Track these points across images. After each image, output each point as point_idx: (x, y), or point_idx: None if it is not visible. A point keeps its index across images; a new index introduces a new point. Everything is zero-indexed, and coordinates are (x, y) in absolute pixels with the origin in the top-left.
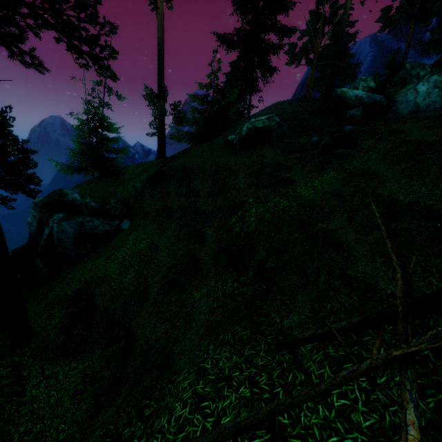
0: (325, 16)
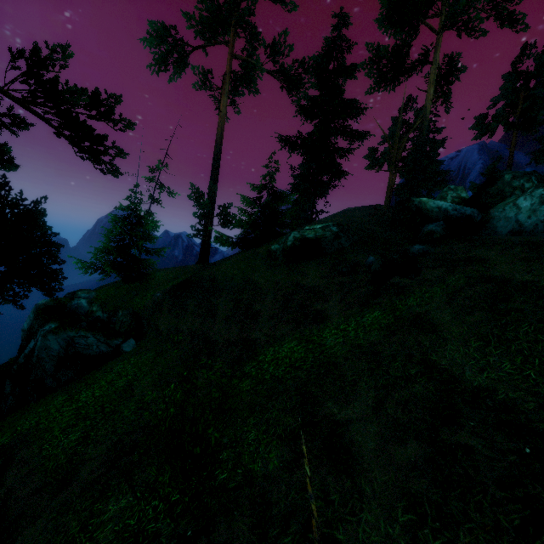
0: (409, 123)
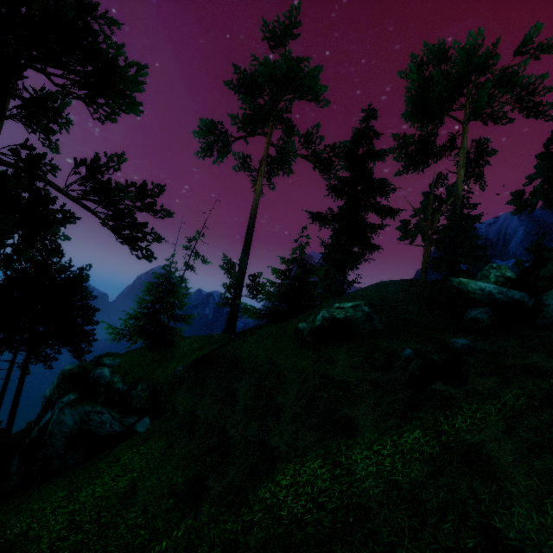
0: (441, 197)
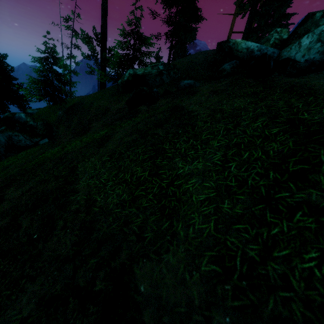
0: None
